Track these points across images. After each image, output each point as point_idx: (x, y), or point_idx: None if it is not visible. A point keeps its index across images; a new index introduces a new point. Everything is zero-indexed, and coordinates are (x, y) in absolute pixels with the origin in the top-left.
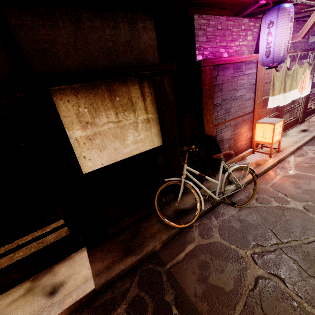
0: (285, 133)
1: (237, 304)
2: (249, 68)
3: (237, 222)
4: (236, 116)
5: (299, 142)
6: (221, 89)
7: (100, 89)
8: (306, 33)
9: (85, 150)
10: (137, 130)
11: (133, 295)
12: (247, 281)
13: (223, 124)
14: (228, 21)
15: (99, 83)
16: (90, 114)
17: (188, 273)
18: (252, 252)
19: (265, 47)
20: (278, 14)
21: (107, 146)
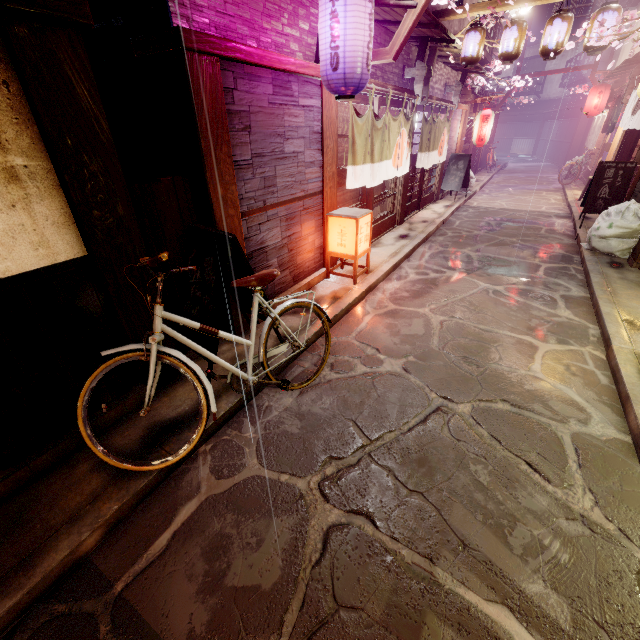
0: (378, 240)
1: (287, 612)
2: (307, 94)
3: (296, 420)
4: (290, 197)
5: (397, 256)
6: (249, 128)
7: None
8: (398, 50)
9: None
10: None
11: None
12: (309, 546)
13: (262, 212)
14: None
15: None
16: None
17: (175, 583)
18: (320, 479)
19: (329, 44)
20: None
21: None
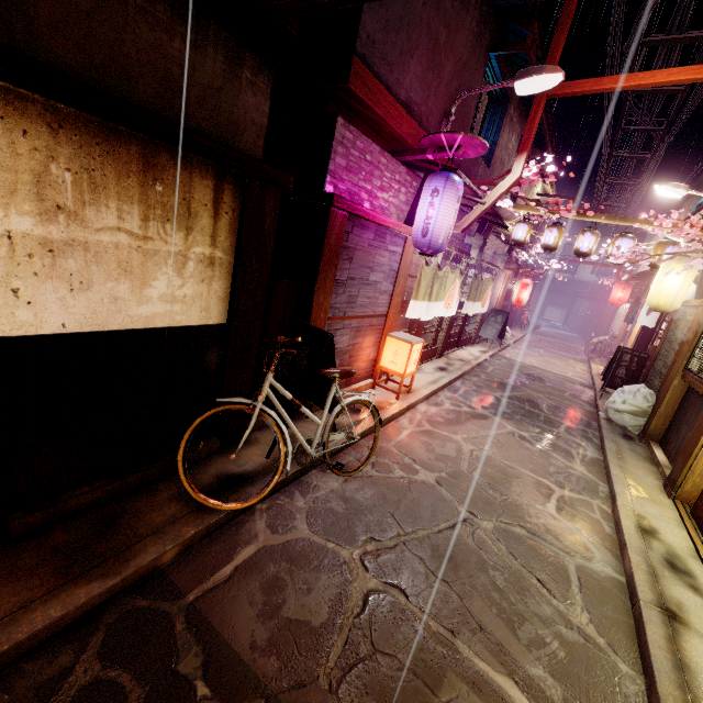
0: (418, 366)
1: (333, 646)
2: (395, 243)
3: (341, 502)
4: (363, 314)
5: (436, 385)
6: (351, 259)
7: (125, 147)
8: (466, 227)
9: (27, 274)
10: (180, 273)
11: (82, 682)
12: (351, 601)
13: (341, 320)
14: (381, 156)
15: (126, 133)
16: (76, 190)
17: (239, 605)
18: (362, 552)
19: (424, 220)
20: (446, 183)
21: (95, 284)
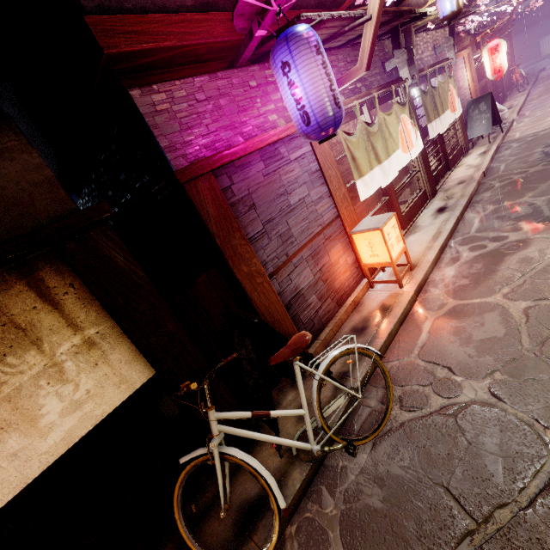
0: (413, 224)
1: None
2: (296, 148)
3: (375, 487)
4: (309, 237)
5: (440, 237)
6: (253, 205)
7: None
8: (368, 61)
9: None
10: (65, 380)
11: None
12: None
13: (288, 263)
14: (216, 82)
15: None
16: None
17: None
18: None
19: (296, 108)
20: (289, 46)
21: None
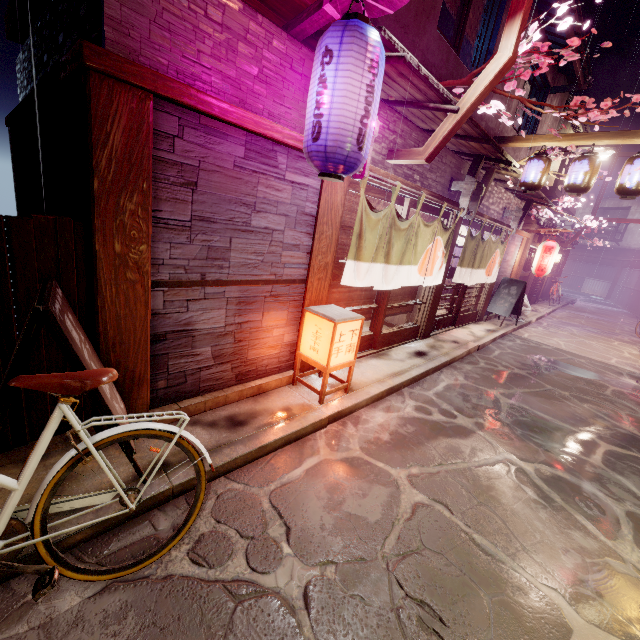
0: (387, 350)
1: None
2: (301, 171)
3: None
4: (250, 278)
5: (398, 378)
6: (194, 185)
7: None
8: (433, 152)
9: None
10: None
11: None
12: None
13: (197, 286)
14: (249, 20)
15: None
16: None
17: None
18: None
19: (313, 112)
20: (343, 35)
21: None
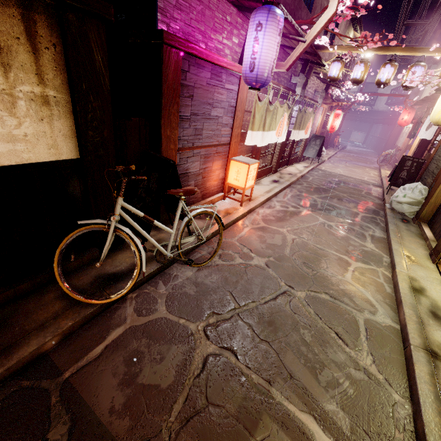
0: (259, 180)
1: (175, 403)
2: (231, 82)
3: (193, 286)
4: (209, 144)
5: (270, 193)
6: (192, 96)
7: None
8: (290, 65)
9: None
10: (12, 113)
11: None
12: (193, 365)
13: (191, 150)
14: None
15: None
16: None
17: (104, 377)
18: (205, 325)
19: (250, 56)
20: (268, 16)
21: None
